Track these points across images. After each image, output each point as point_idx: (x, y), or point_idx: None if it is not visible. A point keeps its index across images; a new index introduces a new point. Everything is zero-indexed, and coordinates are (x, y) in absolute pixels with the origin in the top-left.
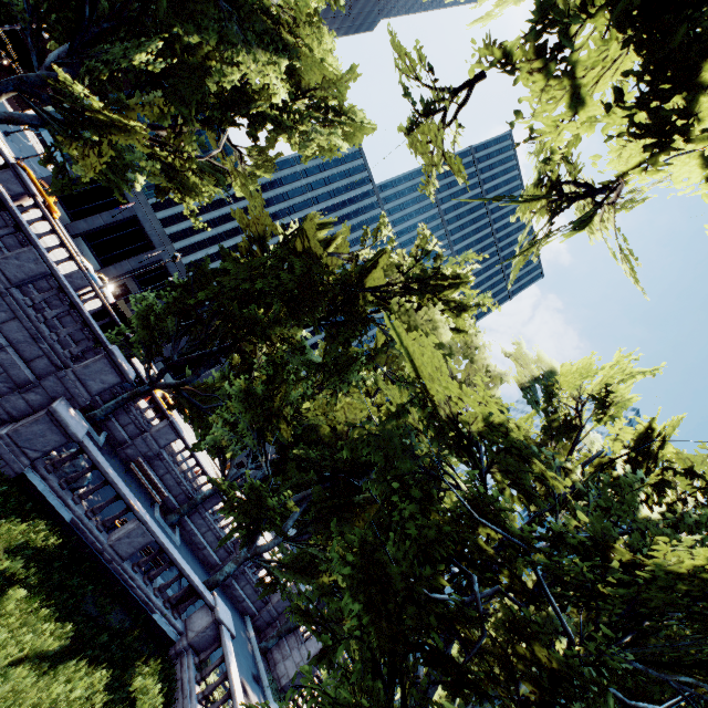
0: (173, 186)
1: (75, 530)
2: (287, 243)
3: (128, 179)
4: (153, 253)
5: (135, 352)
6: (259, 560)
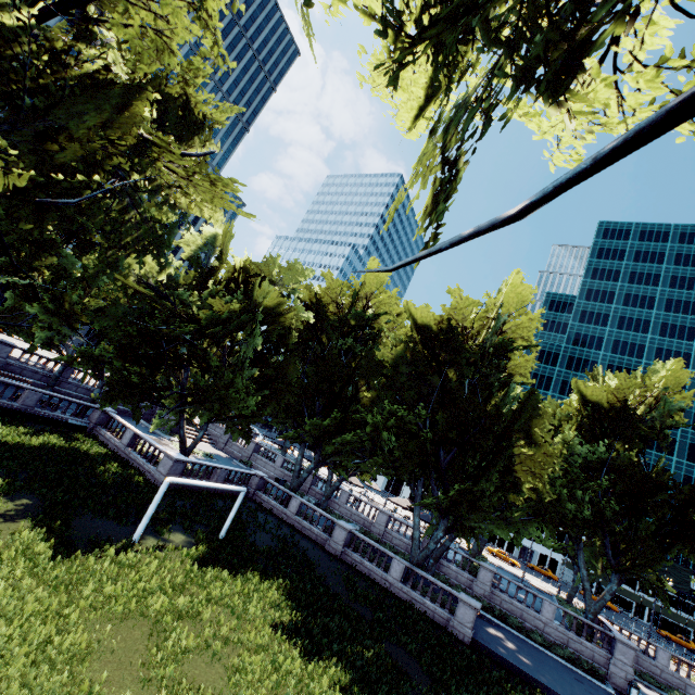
0: None
1: None
2: None
3: None
4: None
5: None
6: None
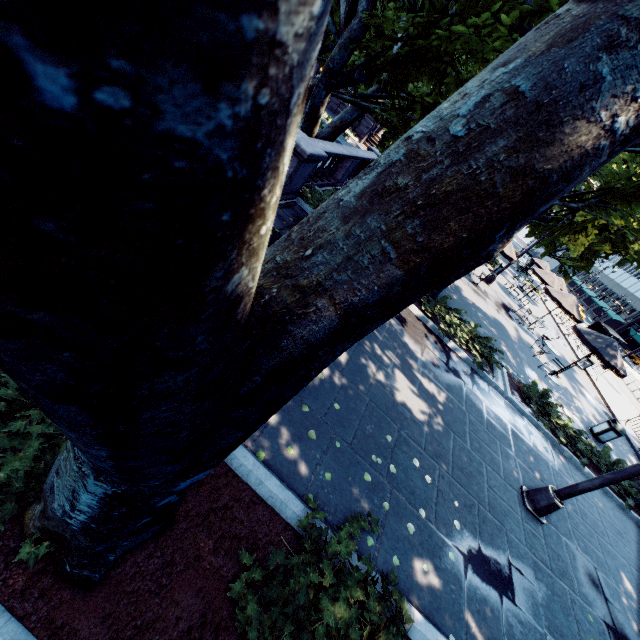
0: None
1: None
2: None
3: None
4: None
5: None
6: None
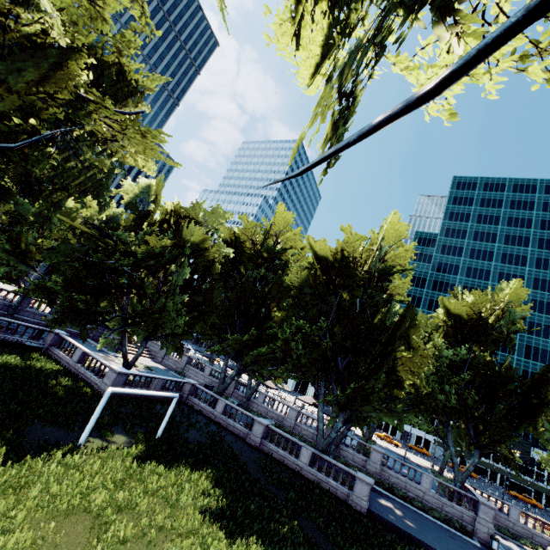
0: None
1: None
2: None
3: None
4: None
5: None
6: None
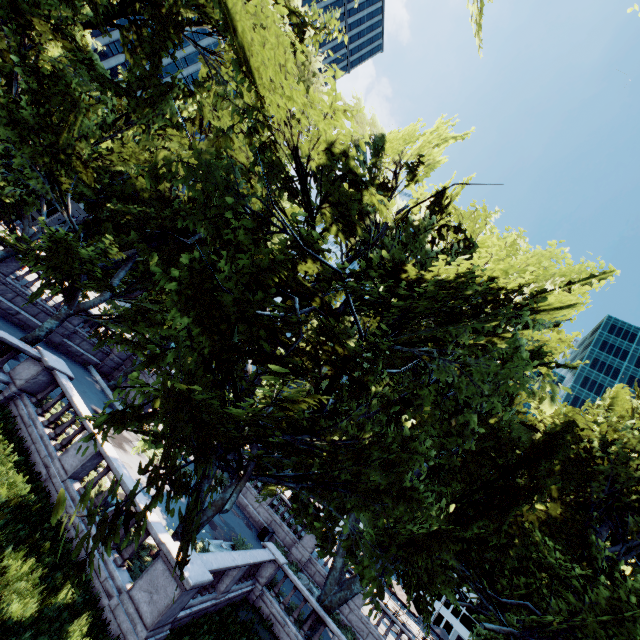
0: None
1: None
2: None
3: None
4: None
5: None
6: (86, 316)
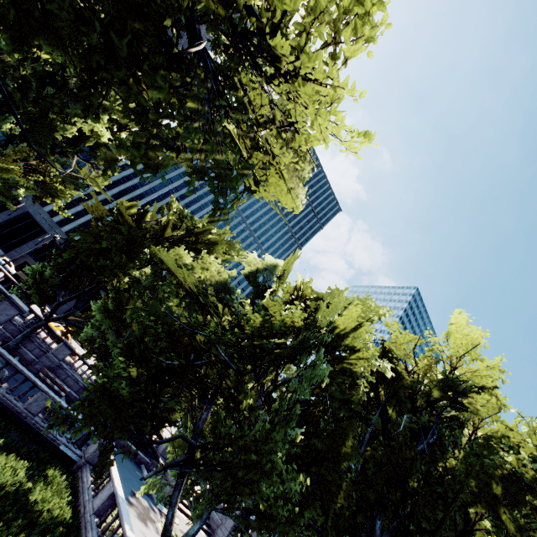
0: (43, 195)
1: (1, 401)
2: (115, 220)
3: (18, 187)
4: (45, 237)
5: (31, 300)
6: None
